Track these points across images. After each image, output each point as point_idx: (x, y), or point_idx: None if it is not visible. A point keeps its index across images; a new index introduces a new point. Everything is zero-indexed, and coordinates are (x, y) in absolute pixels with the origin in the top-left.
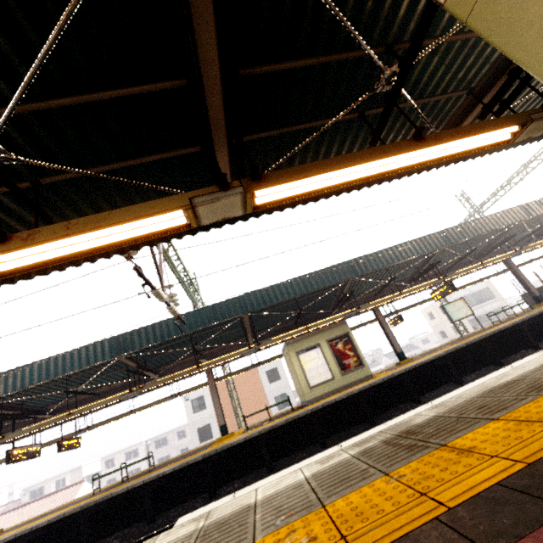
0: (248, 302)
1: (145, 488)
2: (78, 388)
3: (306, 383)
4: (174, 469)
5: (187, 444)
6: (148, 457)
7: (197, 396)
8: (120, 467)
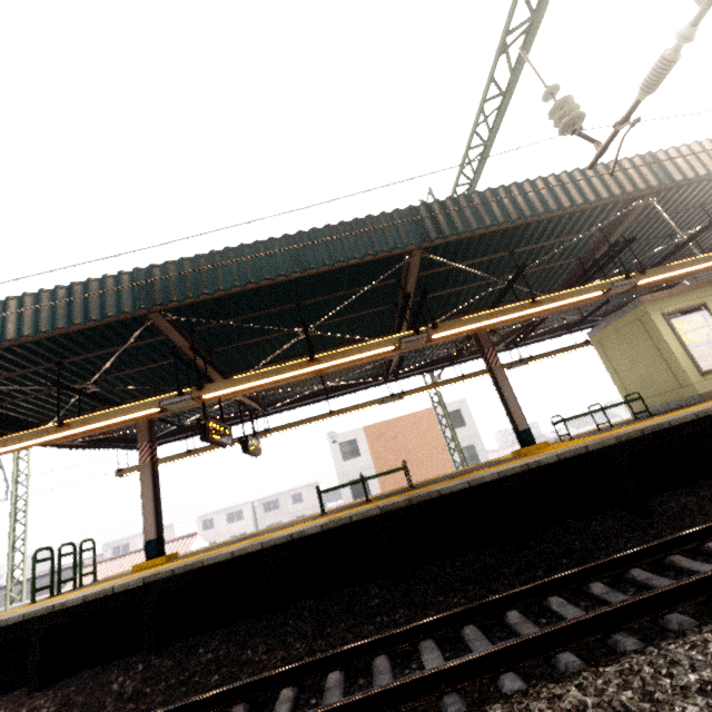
0: (670, 163)
1: (499, 487)
2: (308, 328)
3: (692, 366)
4: (559, 457)
5: (304, 510)
6: (405, 467)
7: (347, 439)
8: (361, 478)
